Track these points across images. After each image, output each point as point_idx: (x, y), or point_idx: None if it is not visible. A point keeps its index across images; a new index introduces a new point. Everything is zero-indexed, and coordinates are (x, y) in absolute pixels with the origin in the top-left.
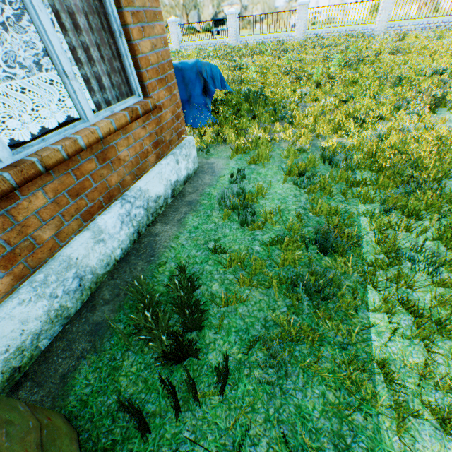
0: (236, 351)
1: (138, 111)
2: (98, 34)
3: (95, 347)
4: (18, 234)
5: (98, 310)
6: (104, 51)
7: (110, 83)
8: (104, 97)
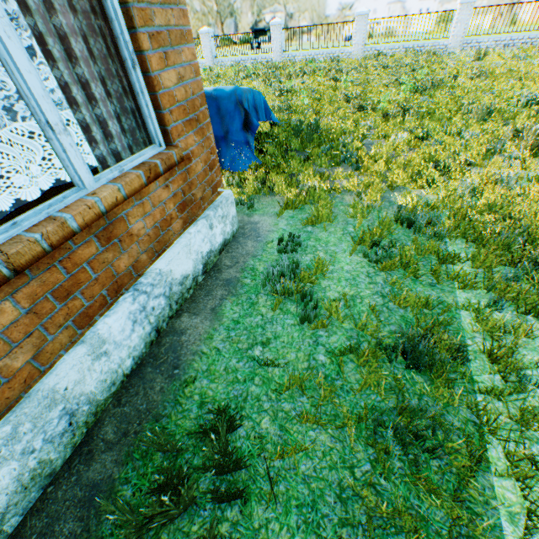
0: None
1: (157, 167)
2: (102, 63)
3: (89, 530)
4: None
5: (96, 460)
6: (112, 85)
7: (120, 128)
8: (110, 147)
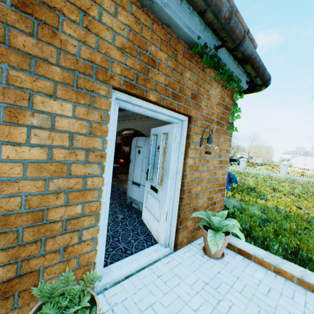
0: None
1: None
2: None
3: None
4: None
5: None
6: None
7: None
8: None
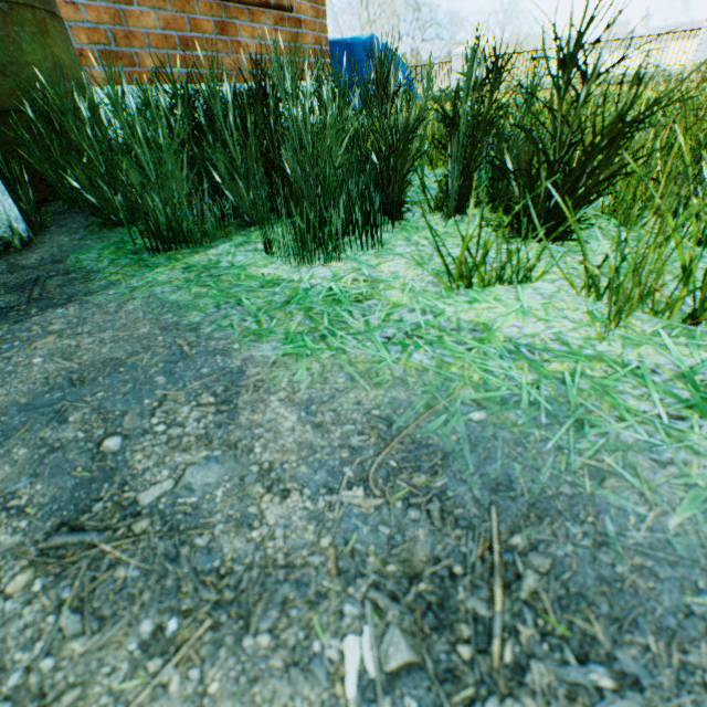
0: None
1: None
2: None
3: None
4: (125, 38)
5: None
6: None
7: None
8: None
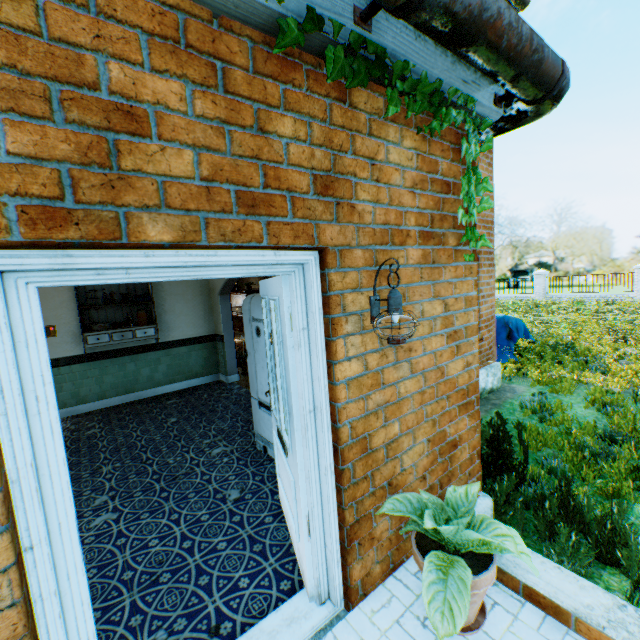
0: (531, 464)
1: None
2: None
3: None
4: None
5: None
6: None
7: None
8: None
